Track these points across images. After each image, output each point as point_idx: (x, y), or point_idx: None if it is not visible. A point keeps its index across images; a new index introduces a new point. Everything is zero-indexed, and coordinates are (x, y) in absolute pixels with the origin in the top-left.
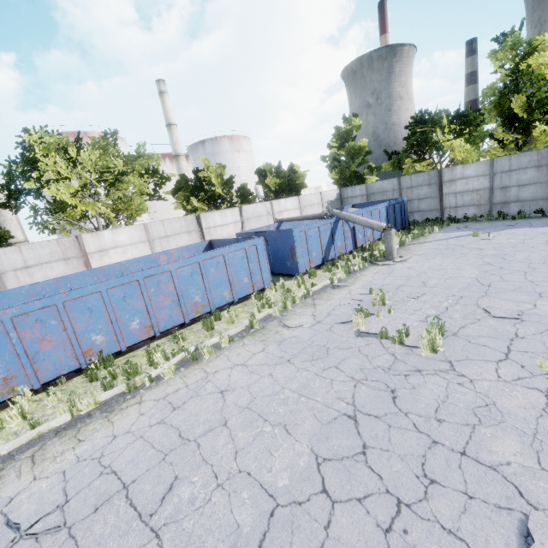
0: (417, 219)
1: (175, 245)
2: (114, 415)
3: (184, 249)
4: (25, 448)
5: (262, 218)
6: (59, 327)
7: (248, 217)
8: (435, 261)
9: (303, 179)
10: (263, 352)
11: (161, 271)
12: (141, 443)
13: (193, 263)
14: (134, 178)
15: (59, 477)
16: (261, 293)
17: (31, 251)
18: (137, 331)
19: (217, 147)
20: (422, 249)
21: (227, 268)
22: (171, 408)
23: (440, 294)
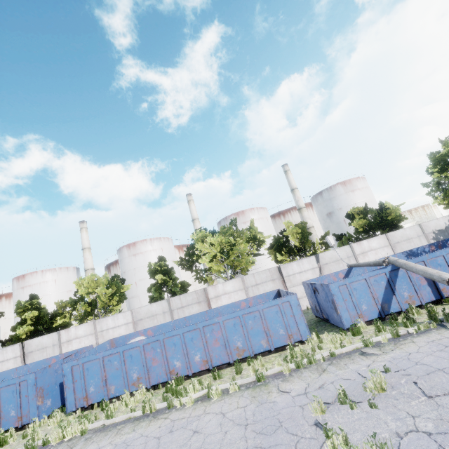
0: None
1: (263, 290)
2: (153, 421)
3: (258, 297)
4: (122, 422)
5: (342, 261)
6: (161, 353)
7: (326, 262)
8: None
9: (395, 214)
10: (243, 408)
11: (213, 322)
12: (142, 447)
13: (235, 316)
14: (244, 244)
15: (113, 447)
16: (301, 344)
17: (184, 298)
18: (198, 363)
19: (332, 193)
20: None
21: (262, 321)
22: (169, 430)
23: None
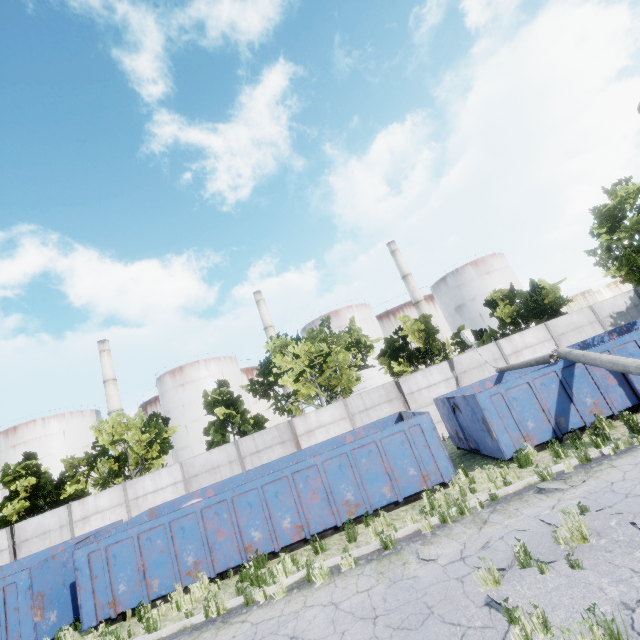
0: None
1: (377, 417)
2: (223, 628)
3: (371, 426)
4: (173, 636)
5: (487, 366)
6: (229, 520)
7: (465, 369)
8: None
9: (554, 294)
10: (366, 592)
11: (307, 465)
12: None
13: (340, 454)
14: (343, 353)
15: None
16: (443, 488)
17: (260, 437)
18: (289, 531)
19: (461, 278)
20: None
21: (382, 457)
22: None
23: None
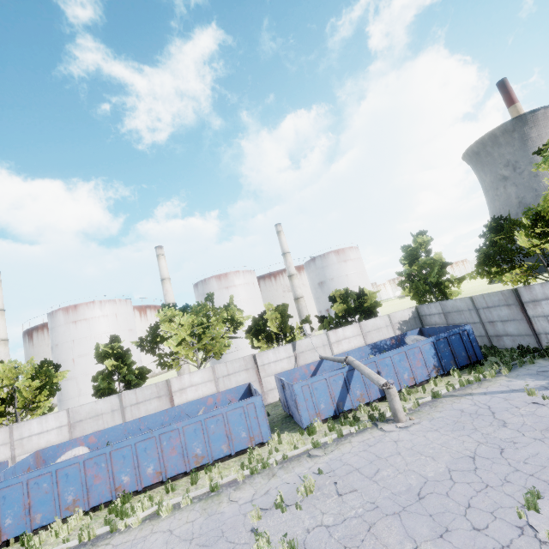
0: (508, 344)
1: (235, 381)
2: None
3: (227, 392)
4: None
5: (318, 350)
6: (106, 468)
7: (303, 350)
8: (430, 436)
9: (371, 301)
10: (192, 522)
11: (172, 428)
12: None
13: (197, 421)
14: (220, 325)
15: None
16: (262, 446)
17: (141, 392)
18: (151, 475)
19: (325, 261)
20: (447, 409)
21: (225, 424)
22: None
23: (366, 495)
